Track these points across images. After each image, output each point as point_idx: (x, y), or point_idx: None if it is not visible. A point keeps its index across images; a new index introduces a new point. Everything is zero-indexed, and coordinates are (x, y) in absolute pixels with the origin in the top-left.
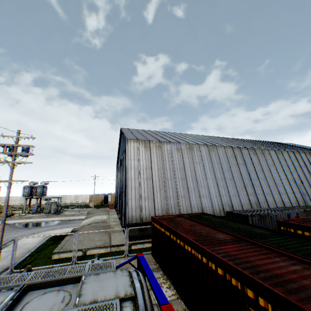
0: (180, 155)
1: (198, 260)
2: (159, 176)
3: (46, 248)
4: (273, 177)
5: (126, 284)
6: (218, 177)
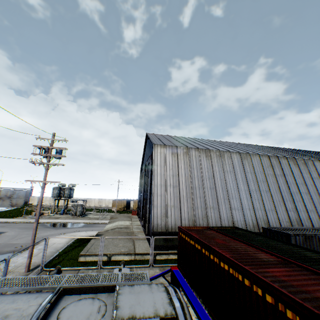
0: (209, 163)
1: (237, 281)
2: (186, 184)
3: (73, 249)
4: (318, 192)
5: (164, 301)
6: (252, 188)
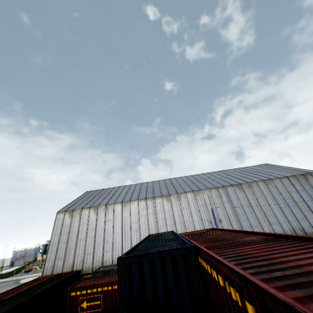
0: (95, 217)
1: None
2: (73, 238)
3: None
4: (185, 221)
5: None
6: (124, 230)
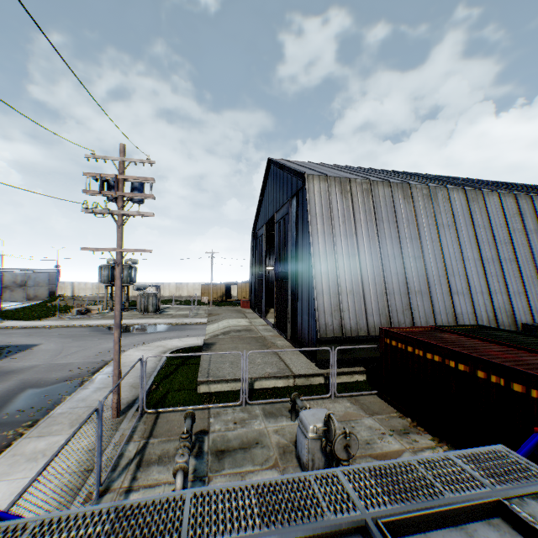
0: (409, 210)
1: None
2: (371, 251)
3: (176, 372)
4: None
5: None
6: (485, 255)
